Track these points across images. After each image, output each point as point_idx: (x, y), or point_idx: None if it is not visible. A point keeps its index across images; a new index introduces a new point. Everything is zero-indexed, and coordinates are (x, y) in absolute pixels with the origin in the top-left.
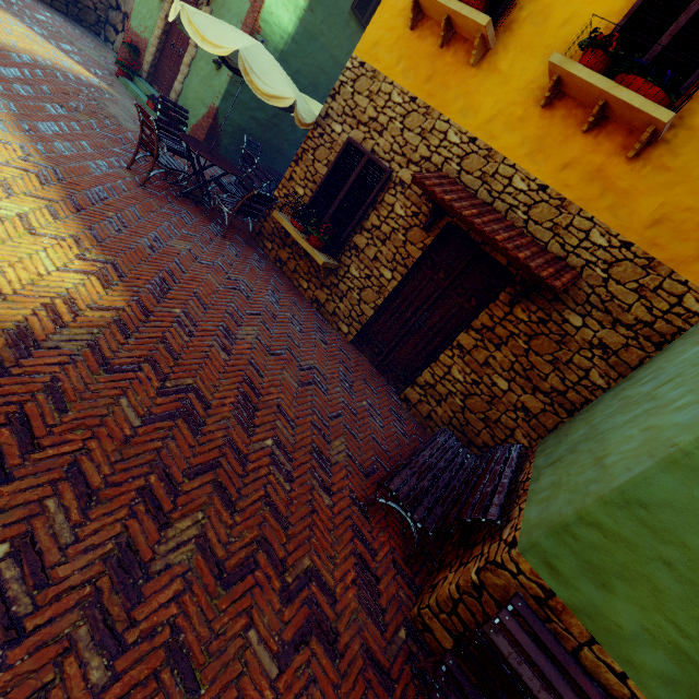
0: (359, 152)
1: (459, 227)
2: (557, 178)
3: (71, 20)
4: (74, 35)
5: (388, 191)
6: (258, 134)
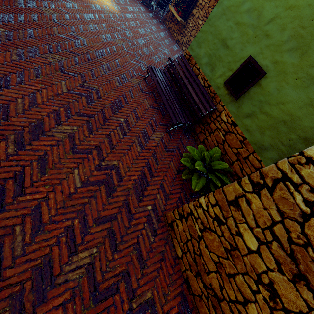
0: None
1: None
2: None
3: None
4: None
5: None
6: None
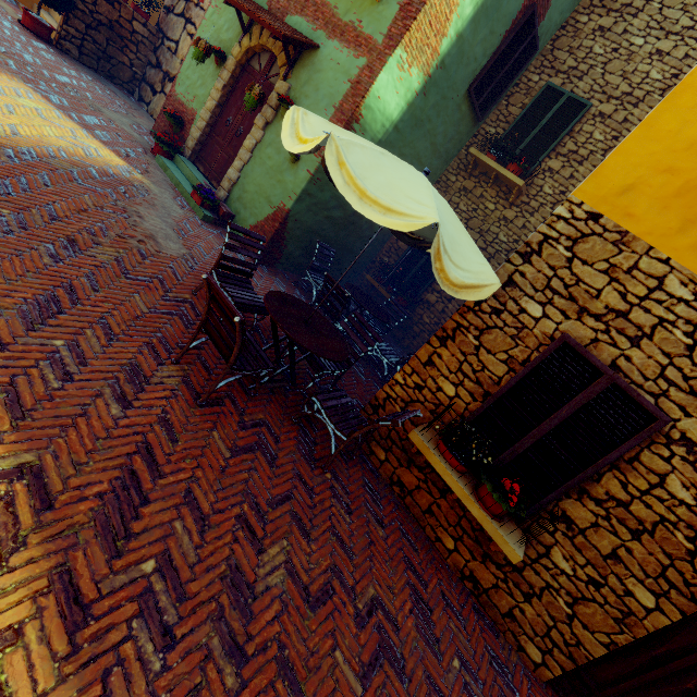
0: (588, 365)
1: None
2: None
3: (101, 76)
4: (103, 98)
5: (650, 447)
6: (330, 234)
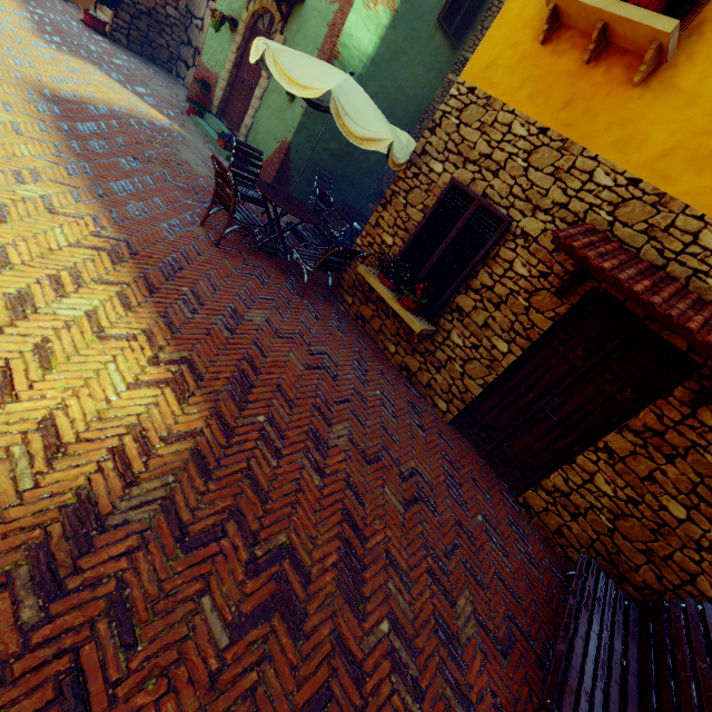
0: (467, 196)
1: (610, 295)
2: None
3: (145, 59)
4: (148, 75)
5: (504, 244)
6: (330, 166)
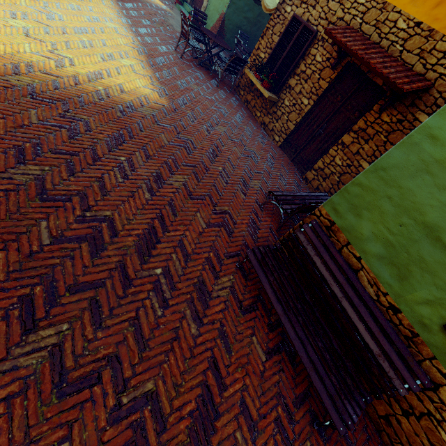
0: (299, 22)
1: (354, 63)
2: (430, 15)
3: None
4: None
5: (313, 46)
6: (247, 29)
